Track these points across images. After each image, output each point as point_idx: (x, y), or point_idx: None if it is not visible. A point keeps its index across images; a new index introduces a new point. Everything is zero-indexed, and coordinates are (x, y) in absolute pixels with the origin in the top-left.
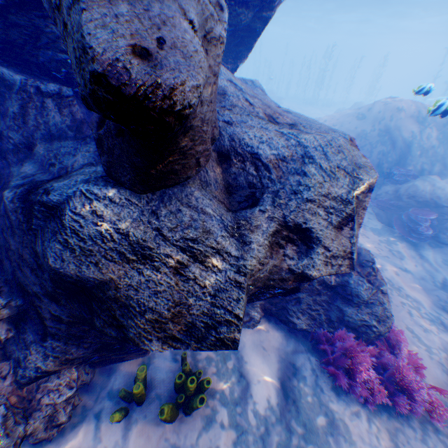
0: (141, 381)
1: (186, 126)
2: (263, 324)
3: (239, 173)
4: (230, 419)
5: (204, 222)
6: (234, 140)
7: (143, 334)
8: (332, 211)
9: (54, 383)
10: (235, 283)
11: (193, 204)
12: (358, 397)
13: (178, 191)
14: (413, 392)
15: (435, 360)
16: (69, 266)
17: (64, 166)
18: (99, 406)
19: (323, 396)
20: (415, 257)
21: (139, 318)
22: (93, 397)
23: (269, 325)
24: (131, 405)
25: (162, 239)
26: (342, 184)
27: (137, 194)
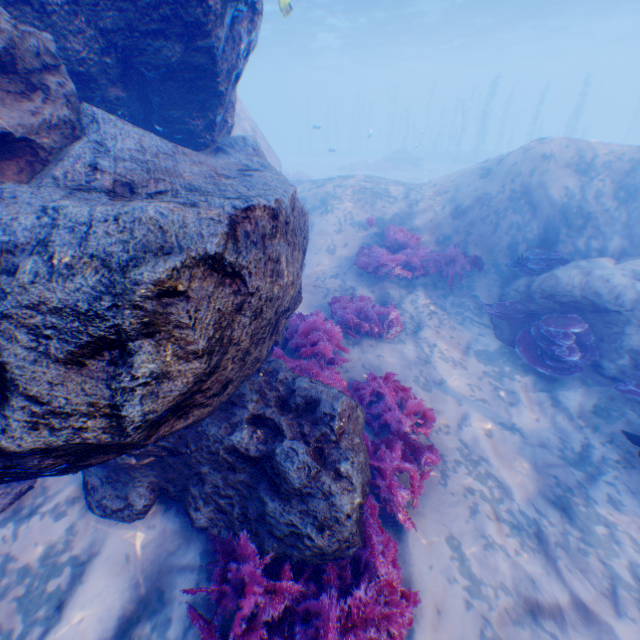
0: None
1: None
2: (155, 516)
3: None
4: None
5: None
6: None
7: None
8: (51, 333)
9: None
10: None
11: None
12: None
13: None
14: None
15: (476, 611)
16: None
17: None
18: None
19: None
20: (542, 402)
21: None
22: None
23: (165, 518)
24: None
25: None
26: (81, 285)
27: None
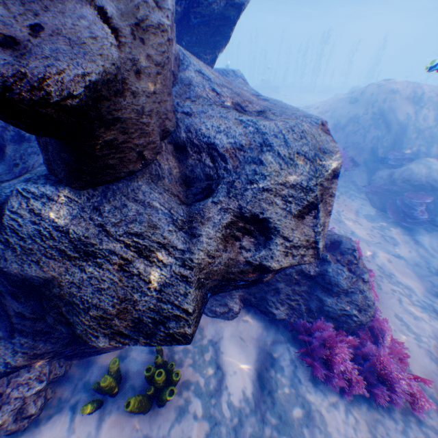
0: (114, 373)
1: (101, 118)
2: (243, 315)
3: (196, 164)
4: (204, 410)
5: (150, 216)
6: (190, 131)
7: (90, 331)
8: (291, 200)
9: (24, 377)
10: (181, 278)
11: (140, 198)
12: (334, 388)
13: (124, 186)
14: (393, 383)
15: (424, 348)
16: (12, 265)
17: (28, 165)
18: (75, 398)
19: (301, 387)
20: (409, 242)
21: (84, 315)
22: (69, 390)
23: (249, 315)
24: (106, 397)
25: (106, 235)
26: (302, 171)
27: (77, 190)
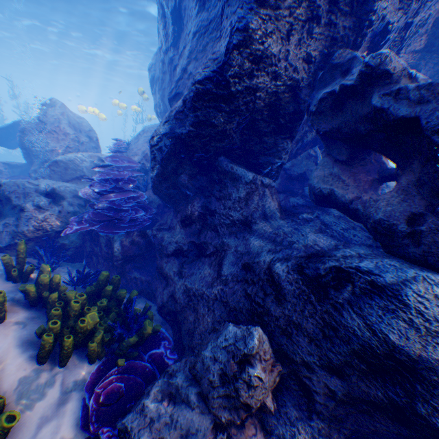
0: None
1: None
2: None
3: None
4: None
5: None
6: None
7: None
8: None
9: None
10: None
11: None
12: None
13: None
14: None
15: None
16: (412, 344)
17: (301, 243)
18: None
19: None
20: None
21: None
22: None
23: None
24: None
25: None
26: None
27: None
